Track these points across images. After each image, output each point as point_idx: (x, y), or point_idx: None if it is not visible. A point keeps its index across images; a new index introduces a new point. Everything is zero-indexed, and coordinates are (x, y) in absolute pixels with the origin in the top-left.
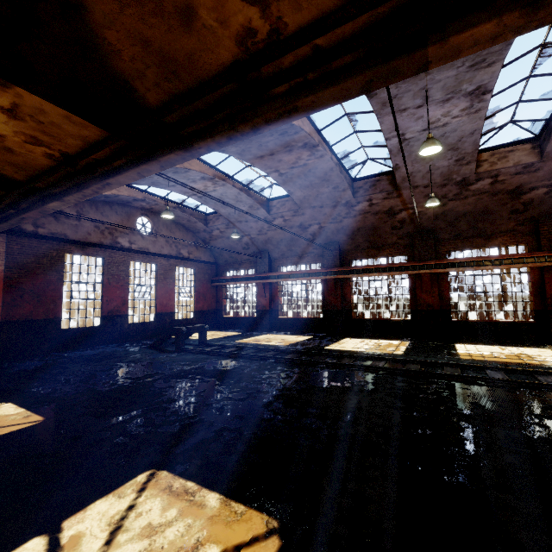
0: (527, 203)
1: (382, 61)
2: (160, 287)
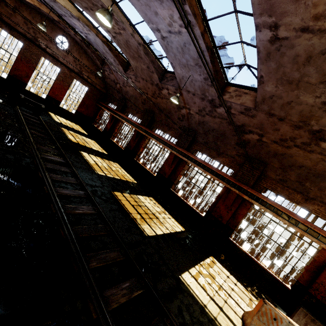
0: (246, 141)
1: None
2: (57, 83)
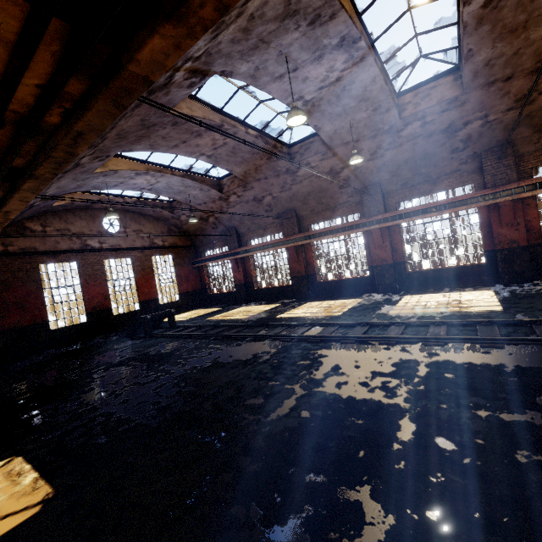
0: (465, 139)
1: (104, 85)
2: (139, 278)
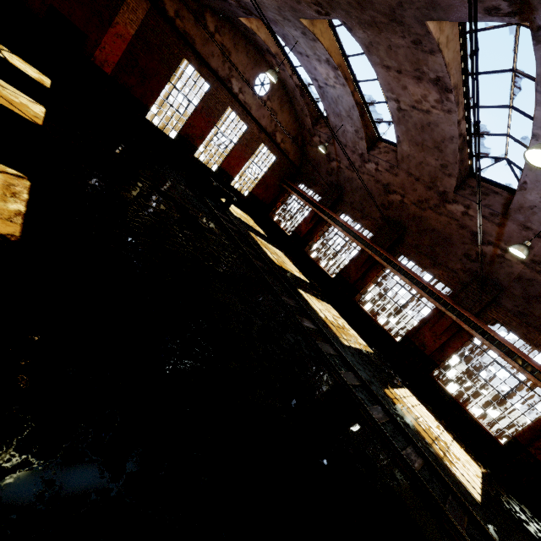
0: None
1: None
2: (238, 149)
